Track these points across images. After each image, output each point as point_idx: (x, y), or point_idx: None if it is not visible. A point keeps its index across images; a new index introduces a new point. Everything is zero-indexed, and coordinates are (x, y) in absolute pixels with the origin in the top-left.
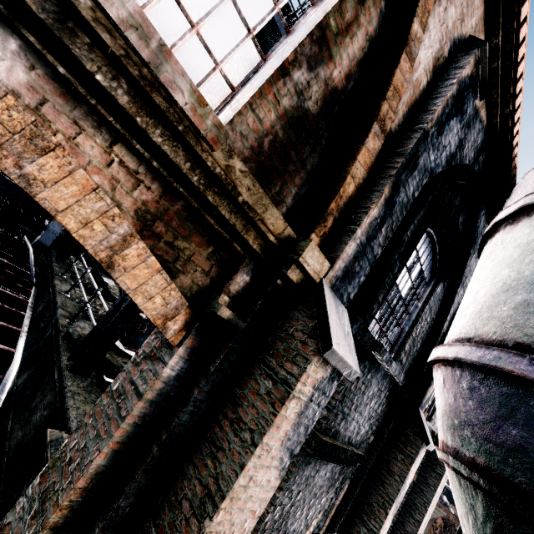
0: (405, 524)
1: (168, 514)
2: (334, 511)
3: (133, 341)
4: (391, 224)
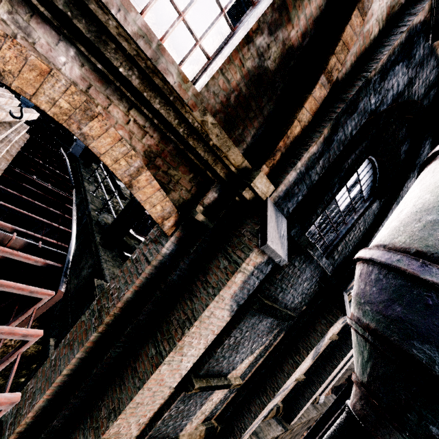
0: (326, 366)
1: (165, 326)
2: (272, 348)
3: (140, 230)
4: (328, 157)
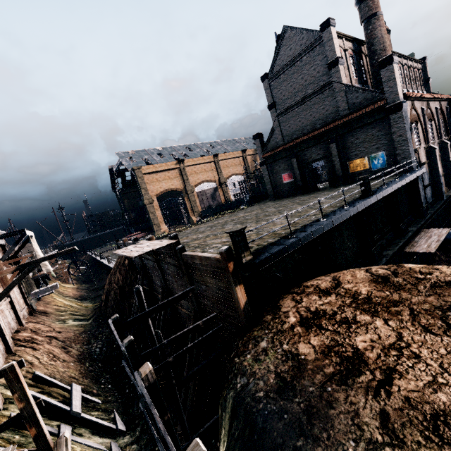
0: None
1: None
2: None
3: None
4: None
